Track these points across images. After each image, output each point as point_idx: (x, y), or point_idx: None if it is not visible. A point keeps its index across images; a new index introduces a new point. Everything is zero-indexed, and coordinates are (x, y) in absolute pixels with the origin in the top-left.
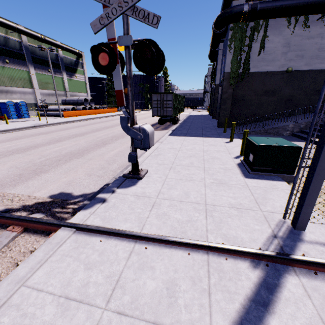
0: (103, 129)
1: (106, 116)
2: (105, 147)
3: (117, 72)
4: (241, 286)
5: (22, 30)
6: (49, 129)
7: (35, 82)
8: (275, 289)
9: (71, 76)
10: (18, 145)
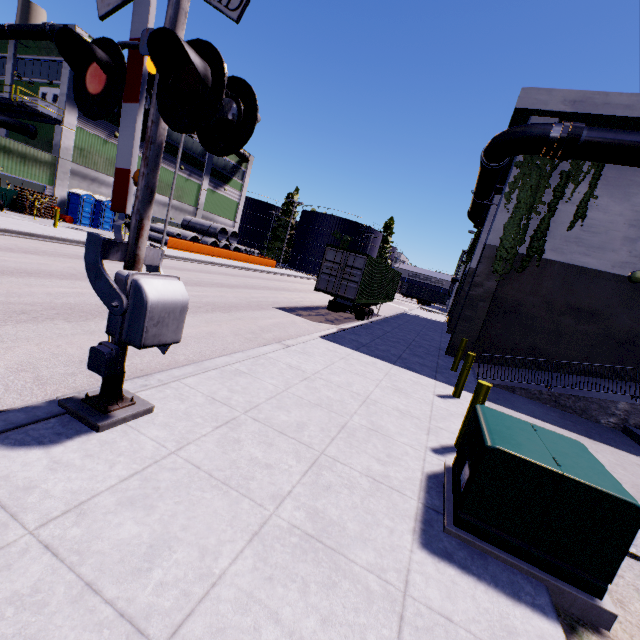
0: (210, 286)
1: (245, 267)
2: None
3: (130, 122)
4: None
5: None
6: None
7: None
8: None
9: (217, 187)
10: (5, 261)
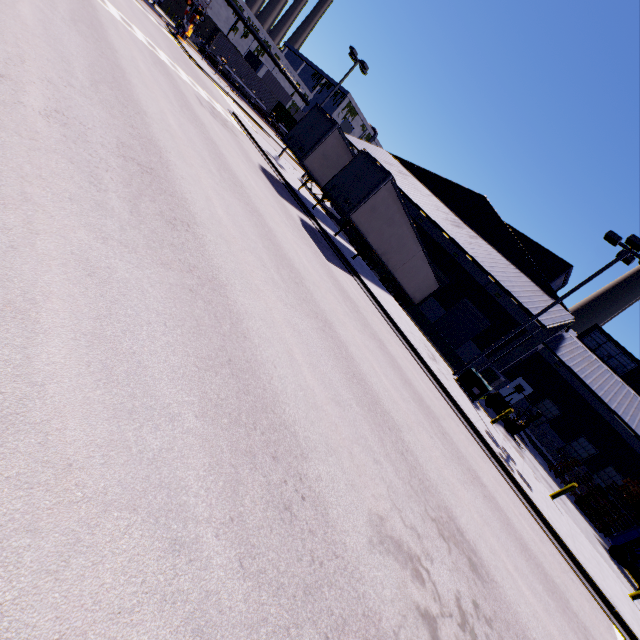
0: None
1: None
2: None
3: None
4: None
5: None
6: None
7: None
8: None
9: None
10: None
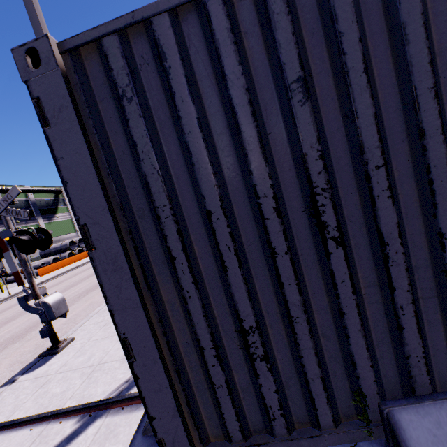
0: (81, 282)
1: None
2: None
3: (9, 258)
4: (50, 444)
5: None
6: (9, 303)
7: None
8: (76, 436)
9: (51, 219)
10: None
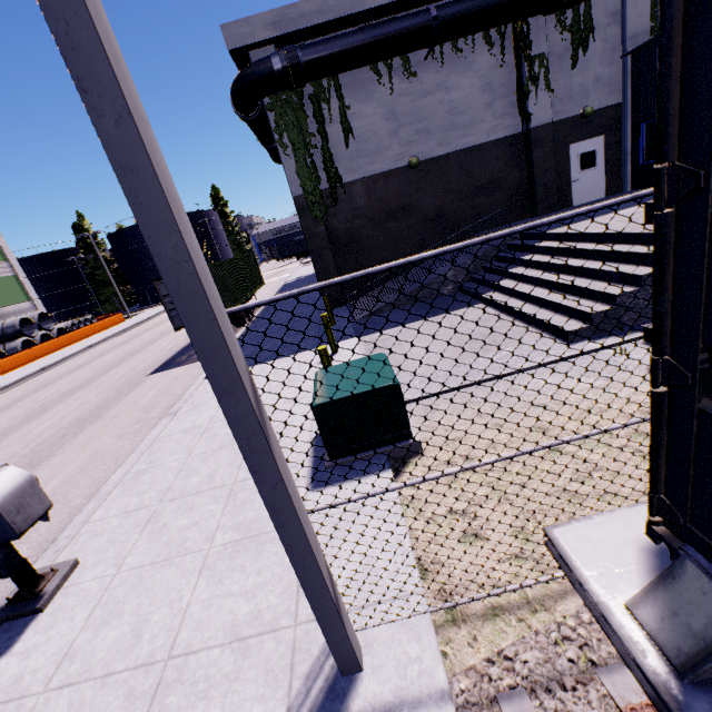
0: (60, 402)
1: (88, 345)
2: None
3: None
4: None
5: None
6: None
7: None
8: None
9: None
10: None
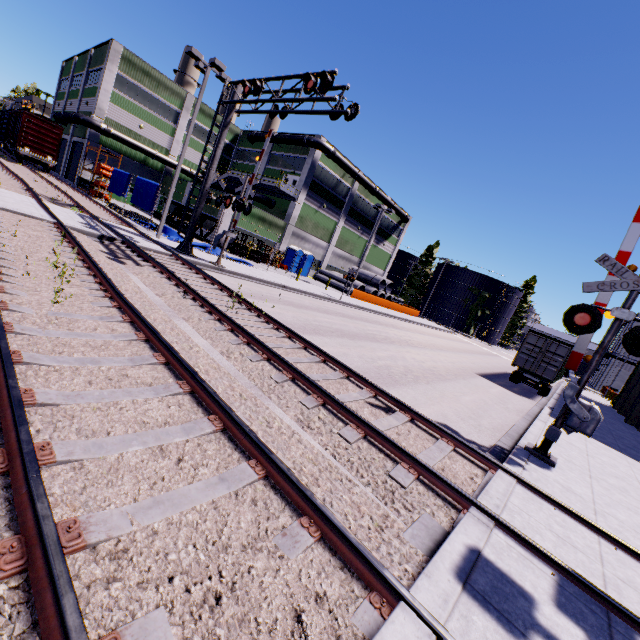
0: (421, 346)
1: (406, 318)
2: (448, 383)
3: (587, 334)
4: None
5: (361, 178)
6: (346, 310)
7: (336, 237)
8: None
9: (378, 243)
10: (336, 324)
